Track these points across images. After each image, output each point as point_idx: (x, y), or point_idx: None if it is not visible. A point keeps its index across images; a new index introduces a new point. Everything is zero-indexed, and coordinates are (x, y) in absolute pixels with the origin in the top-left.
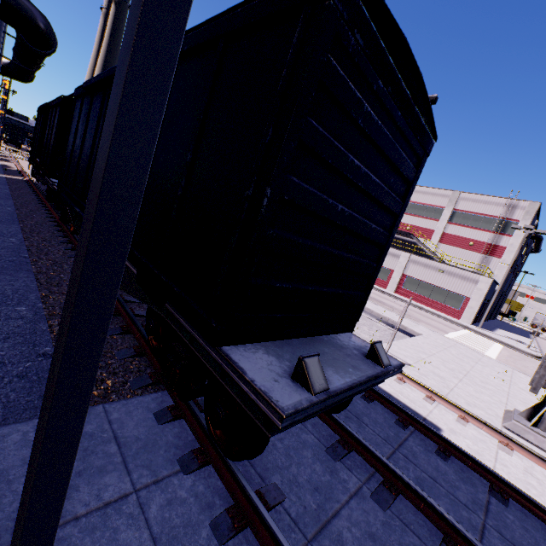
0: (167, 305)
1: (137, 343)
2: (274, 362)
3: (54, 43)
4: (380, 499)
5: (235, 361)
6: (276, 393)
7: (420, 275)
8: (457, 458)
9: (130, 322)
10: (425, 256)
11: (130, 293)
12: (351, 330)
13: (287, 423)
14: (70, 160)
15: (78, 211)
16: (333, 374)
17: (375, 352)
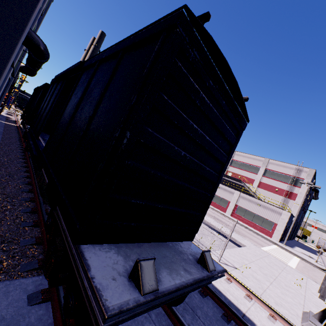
0: (58, 208)
1: (41, 234)
2: (120, 261)
3: (47, 57)
4: None
5: (85, 258)
6: (109, 292)
7: (246, 206)
8: None
9: (41, 218)
10: (249, 194)
11: (43, 198)
12: (192, 239)
13: (109, 323)
14: (38, 115)
15: (31, 143)
16: (167, 275)
17: (204, 259)
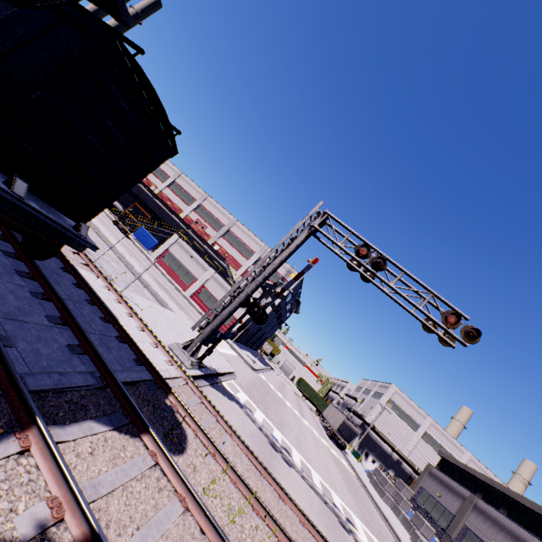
0: None
1: None
2: None
3: None
4: (34, 294)
5: None
6: None
7: (214, 291)
8: (112, 324)
9: None
10: (228, 281)
11: None
12: None
13: None
14: None
15: None
16: (37, 206)
17: (80, 226)
